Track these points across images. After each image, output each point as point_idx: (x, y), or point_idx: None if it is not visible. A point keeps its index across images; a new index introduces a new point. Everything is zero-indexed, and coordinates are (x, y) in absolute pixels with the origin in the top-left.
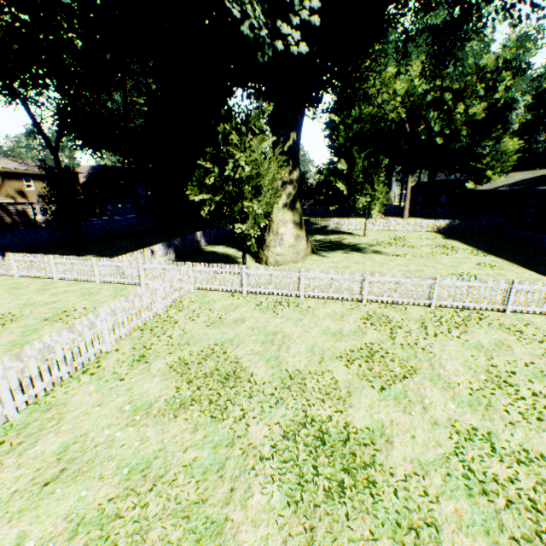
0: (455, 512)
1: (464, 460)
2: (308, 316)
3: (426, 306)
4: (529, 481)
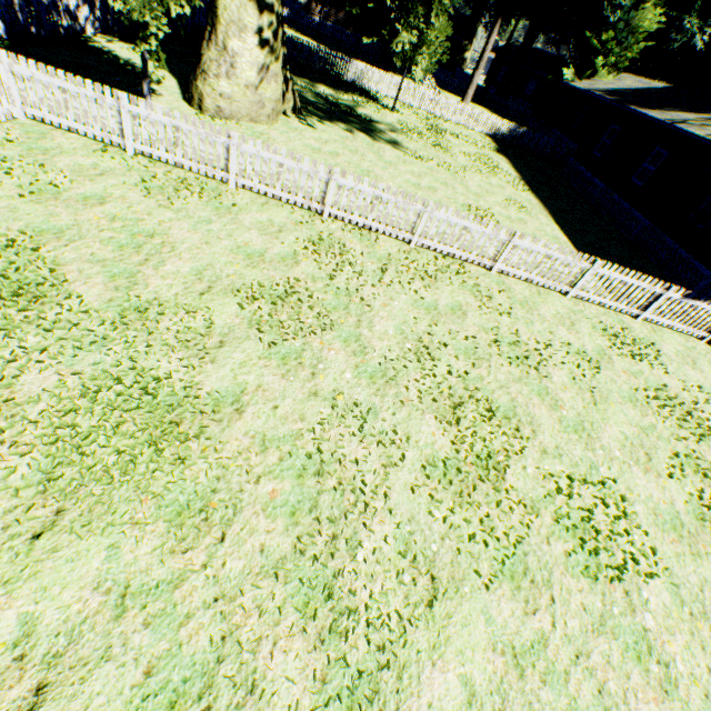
0: (272, 493)
1: (319, 439)
2: (225, 219)
3: (405, 243)
4: (377, 463)
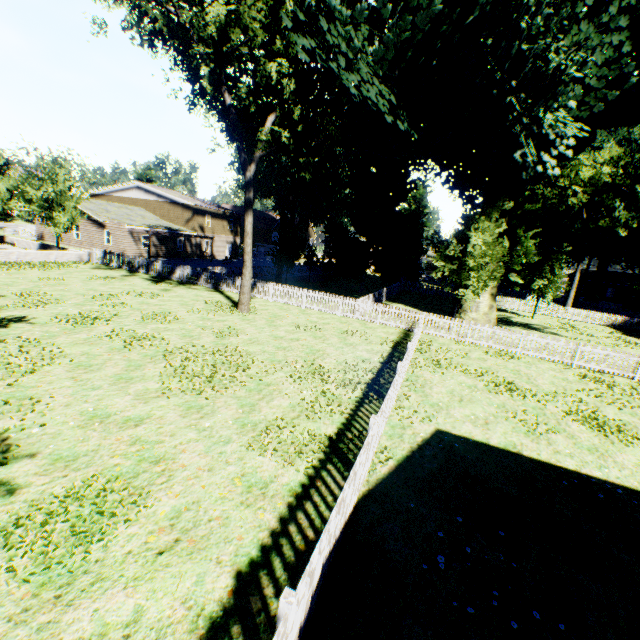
0: None
1: None
2: (532, 366)
3: (628, 379)
4: None
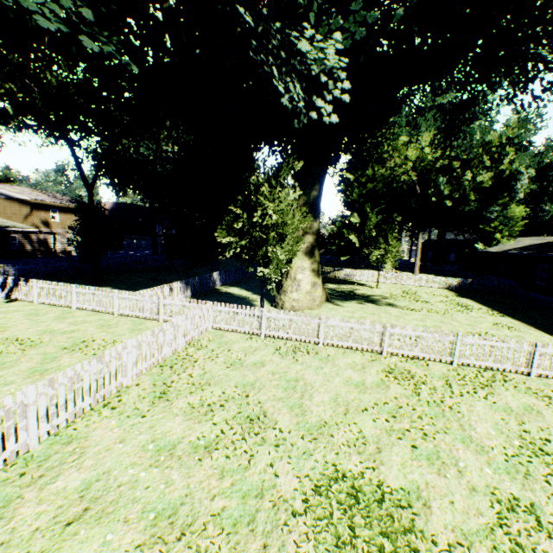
0: None
1: (510, 532)
2: (328, 364)
3: (447, 363)
4: None
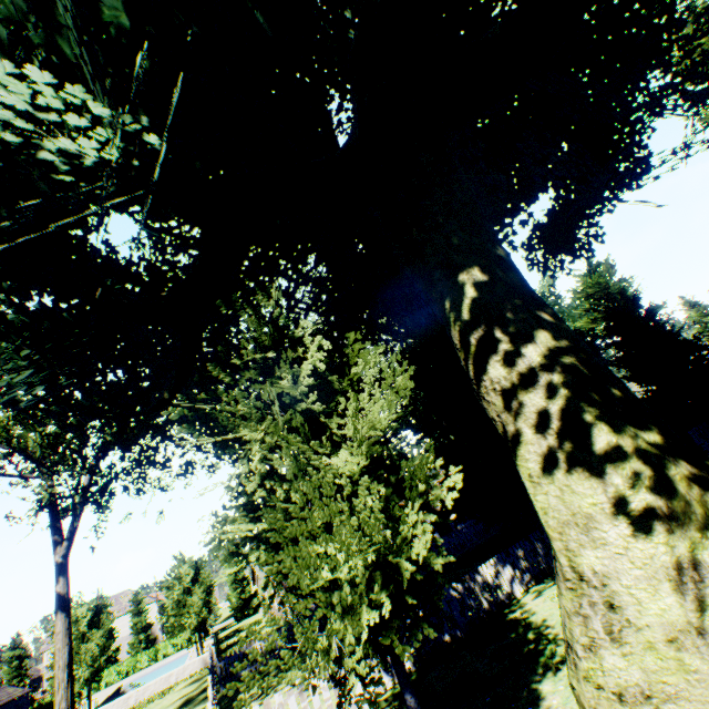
0: None
1: None
2: None
3: None
4: None
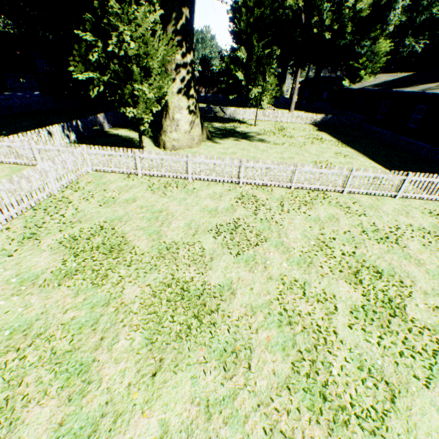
0: (267, 338)
1: (282, 303)
2: (192, 196)
3: (288, 188)
4: (321, 313)
